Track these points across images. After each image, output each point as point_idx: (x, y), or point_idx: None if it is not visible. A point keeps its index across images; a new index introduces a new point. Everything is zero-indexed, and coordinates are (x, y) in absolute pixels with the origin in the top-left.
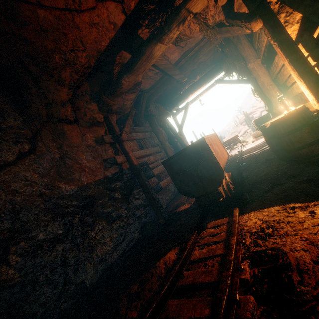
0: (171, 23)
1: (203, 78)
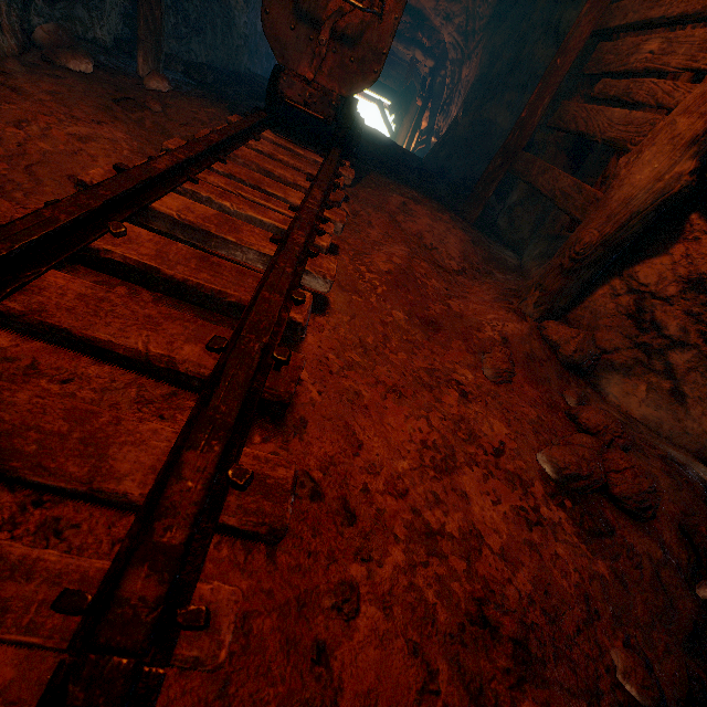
0: (405, 42)
1: (378, 83)
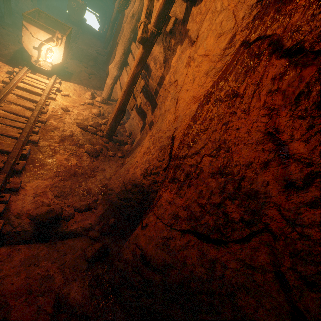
0: None
1: (93, 8)
